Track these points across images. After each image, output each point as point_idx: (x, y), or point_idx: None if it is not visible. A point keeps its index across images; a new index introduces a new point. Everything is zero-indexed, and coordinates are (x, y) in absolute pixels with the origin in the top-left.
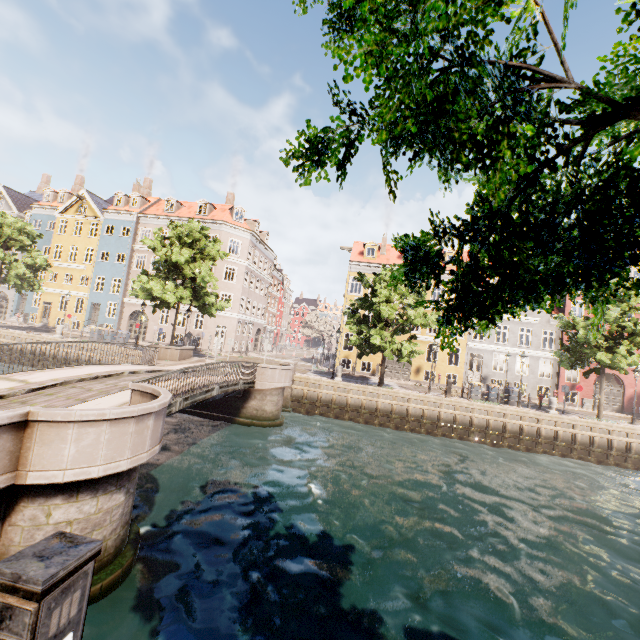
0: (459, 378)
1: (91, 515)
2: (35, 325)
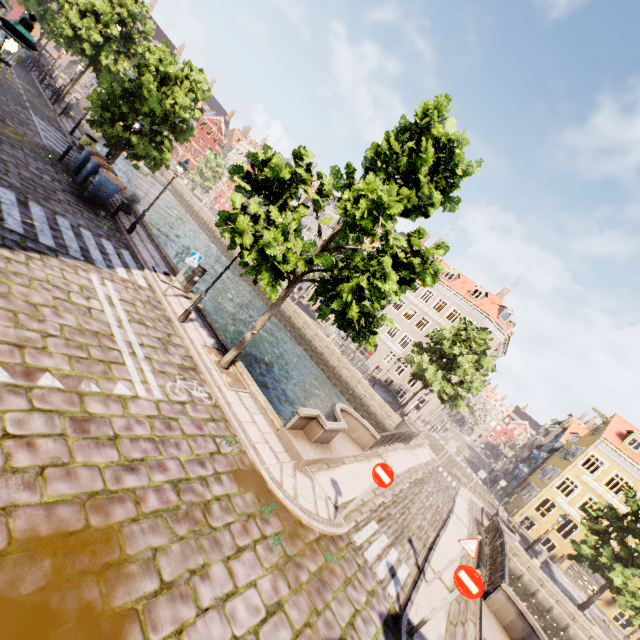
0: None
1: None
2: (303, 301)
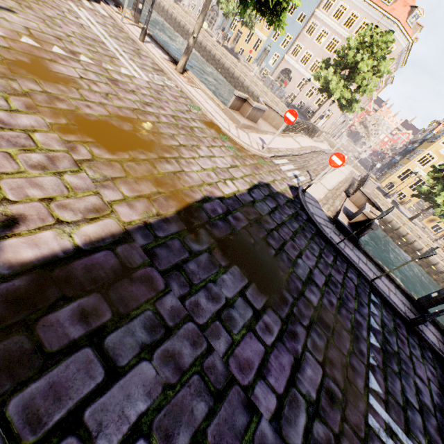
0: None
1: None
2: (227, 45)
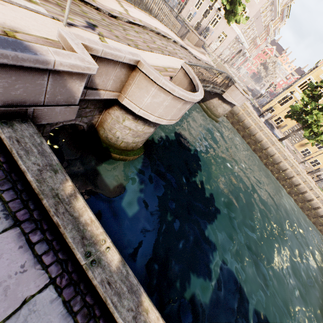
0: (319, 166)
1: (138, 131)
2: None
